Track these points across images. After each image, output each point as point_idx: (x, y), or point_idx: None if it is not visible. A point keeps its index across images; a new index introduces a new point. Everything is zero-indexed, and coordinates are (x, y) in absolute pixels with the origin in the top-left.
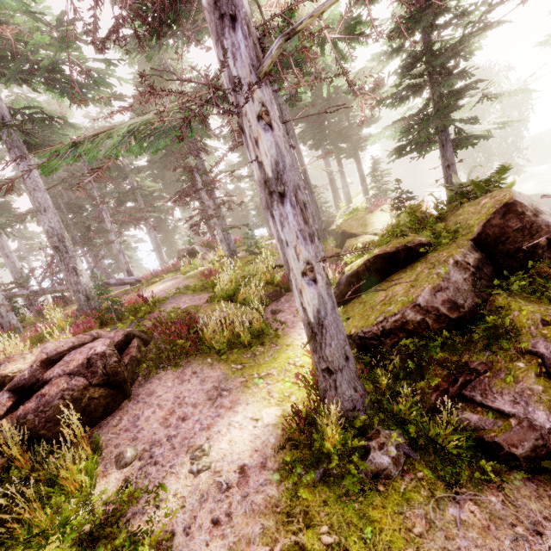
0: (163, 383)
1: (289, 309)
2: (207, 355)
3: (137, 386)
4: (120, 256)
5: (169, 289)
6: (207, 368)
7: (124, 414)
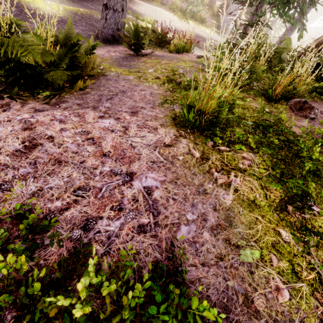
0: None
1: None
2: None
3: None
4: None
5: None
6: None
7: None
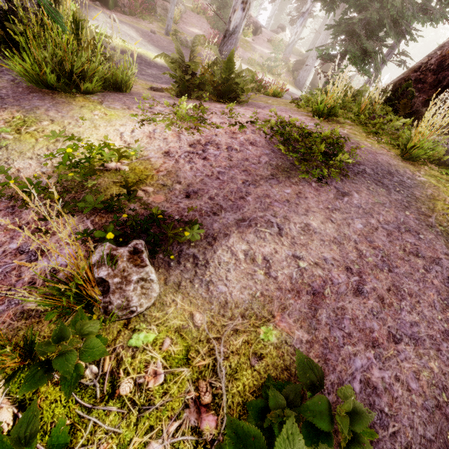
0: (261, 40)
1: (291, 56)
2: (270, 44)
3: (256, 36)
4: (260, 6)
5: (268, 32)
6: (269, 45)
7: (254, 37)
